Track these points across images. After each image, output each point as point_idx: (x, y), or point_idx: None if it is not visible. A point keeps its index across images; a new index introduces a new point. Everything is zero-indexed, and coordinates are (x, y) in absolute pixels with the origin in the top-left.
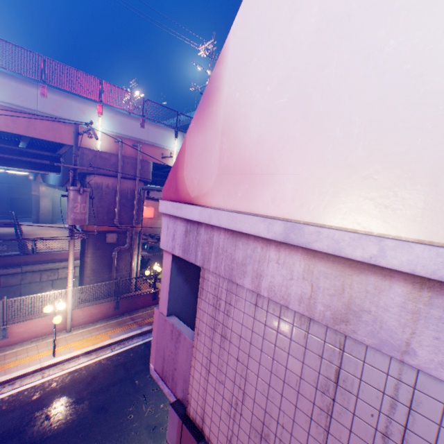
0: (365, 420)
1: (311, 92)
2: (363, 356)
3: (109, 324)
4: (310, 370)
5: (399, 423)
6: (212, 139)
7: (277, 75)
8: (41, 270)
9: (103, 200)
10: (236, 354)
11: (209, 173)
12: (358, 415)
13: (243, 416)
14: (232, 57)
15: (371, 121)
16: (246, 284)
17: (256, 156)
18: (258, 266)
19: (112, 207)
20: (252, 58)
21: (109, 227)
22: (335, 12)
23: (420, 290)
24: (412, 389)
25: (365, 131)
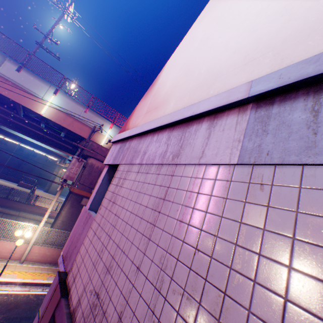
0: (173, 216)
1: (190, 66)
2: (182, 173)
3: (53, 268)
4: (153, 198)
5: (191, 207)
6: (148, 100)
7: (180, 66)
8: (30, 218)
9: (91, 174)
10: (116, 211)
11: (141, 115)
12: (170, 215)
13: (102, 259)
14: (166, 67)
15: (208, 66)
16: (137, 161)
17: (163, 99)
18: (146, 148)
19: (94, 180)
20: (174, 64)
21: (87, 194)
22: (204, 39)
23: (213, 121)
24: (201, 179)
25: (205, 70)
